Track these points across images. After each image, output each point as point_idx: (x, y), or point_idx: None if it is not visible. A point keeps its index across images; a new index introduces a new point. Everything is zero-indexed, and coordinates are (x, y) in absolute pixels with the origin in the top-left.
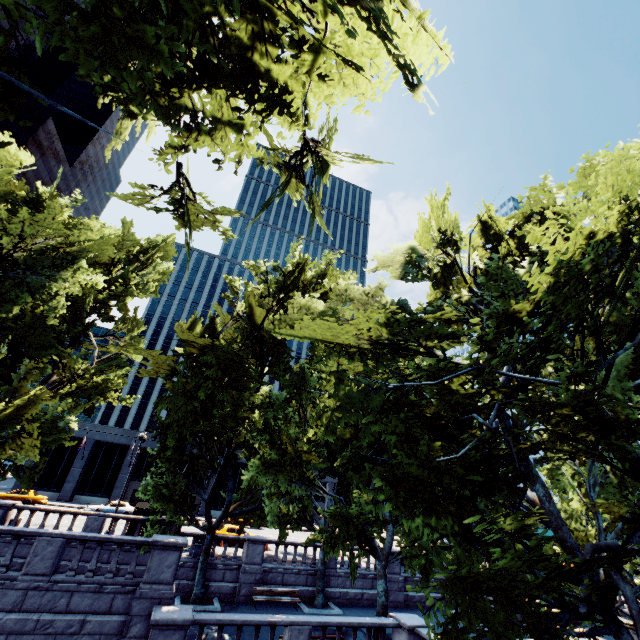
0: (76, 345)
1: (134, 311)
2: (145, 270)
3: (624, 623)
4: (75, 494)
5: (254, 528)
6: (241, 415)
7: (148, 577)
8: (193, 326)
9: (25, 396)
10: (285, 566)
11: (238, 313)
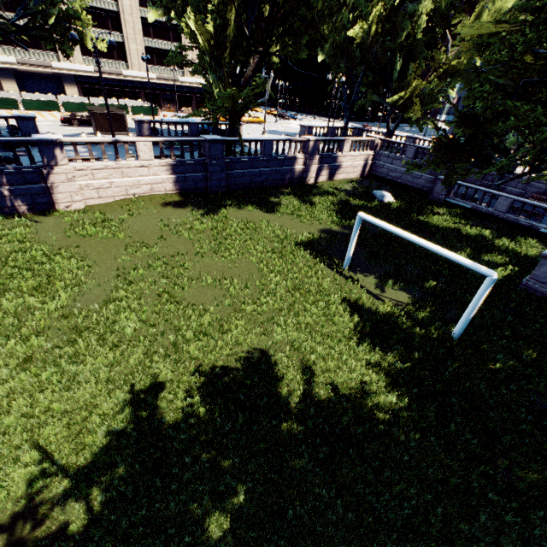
0: (441, 41)
1: None
2: None
3: (513, 172)
4: None
5: None
6: None
7: None
8: (478, 18)
9: (412, 85)
10: None
11: None
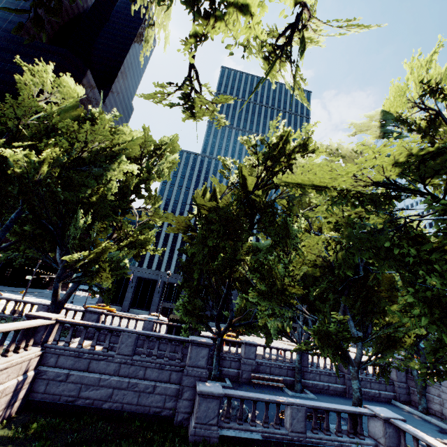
0: (125, 214)
1: (155, 191)
2: (161, 161)
3: None
4: (130, 308)
5: (239, 335)
6: (239, 258)
7: (190, 363)
8: (202, 193)
9: (101, 246)
10: (271, 362)
11: (233, 183)
